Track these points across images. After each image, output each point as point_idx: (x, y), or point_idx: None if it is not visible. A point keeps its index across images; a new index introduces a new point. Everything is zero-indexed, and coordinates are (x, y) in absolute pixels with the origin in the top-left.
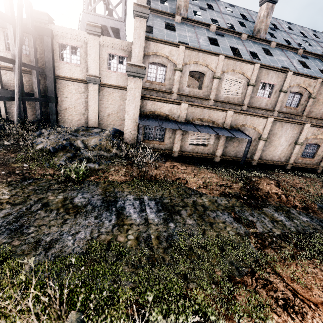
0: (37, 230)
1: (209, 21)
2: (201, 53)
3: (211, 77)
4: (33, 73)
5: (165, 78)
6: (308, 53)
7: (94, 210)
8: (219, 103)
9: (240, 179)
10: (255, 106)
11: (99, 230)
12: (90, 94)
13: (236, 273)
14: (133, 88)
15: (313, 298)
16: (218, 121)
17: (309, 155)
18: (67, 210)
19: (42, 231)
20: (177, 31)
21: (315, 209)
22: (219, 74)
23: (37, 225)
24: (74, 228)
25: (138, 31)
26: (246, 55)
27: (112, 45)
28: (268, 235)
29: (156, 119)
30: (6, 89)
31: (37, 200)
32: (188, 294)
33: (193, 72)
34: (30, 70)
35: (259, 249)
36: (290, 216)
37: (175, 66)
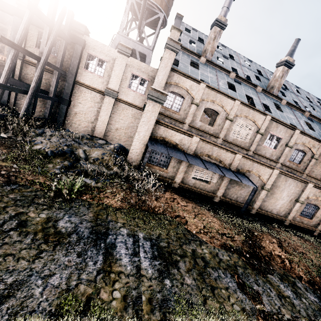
0: None
1: (230, 69)
2: (219, 94)
3: (224, 118)
4: (55, 74)
5: (181, 109)
6: (313, 116)
7: (78, 243)
8: (227, 143)
9: (243, 231)
10: (261, 154)
11: (79, 275)
12: (104, 105)
13: None
14: (151, 111)
15: None
16: (226, 161)
17: (307, 214)
18: (47, 236)
19: (6, 265)
20: (201, 70)
21: None
22: (232, 117)
23: (2, 254)
24: (49, 267)
25: (166, 61)
26: (259, 105)
27: (138, 67)
28: (277, 319)
29: (165, 146)
30: (22, 81)
31: (14, 214)
32: None
33: (206, 109)
34: (52, 70)
35: None
36: (298, 292)
37: (192, 99)
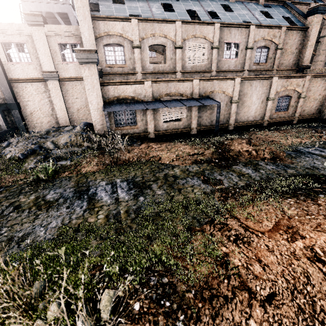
0: (9, 230)
1: None
2: (156, 23)
3: (172, 48)
4: None
5: (125, 59)
6: (270, 1)
7: (66, 202)
8: (187, 74)
9: (213, 145)
10: (224, 69)
11: (70, 217)
12: (52, 92)
13: (197, 224)
14: (89, 75)
15: (262, 229)
16: (186, 92)
17: (283, 108)
18: (39, 207)
19: (15, 229)
20: (127, 3)
21: (283, 157)
22: (180, 43)
23: (9, 226)
24: (46, 220)
25: (82, 11)
26: (204, 16)
27: (60, 33)
28: (232, 188)
29: (122, 104)
30: None
31: (8, 204)
32: (150, 249)
33: (155, 47)
34: None
35: (222, 201)
36: (258, 168)
37: (132, 43)
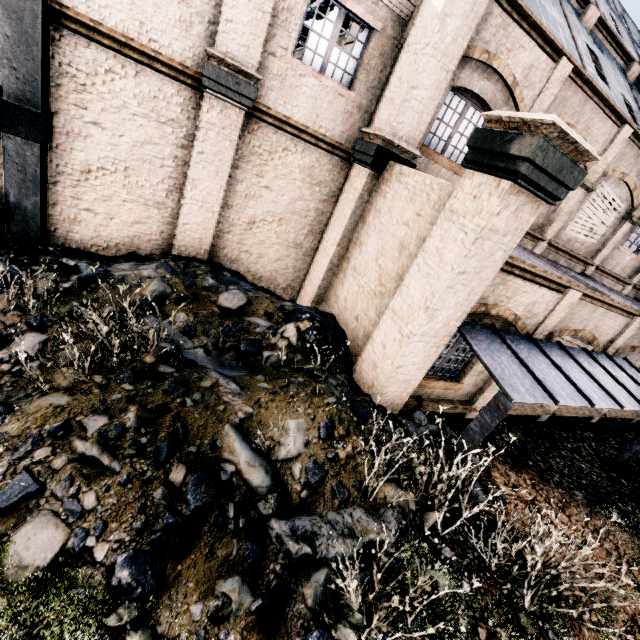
0: None
1: None
2: (592, 104)
3: None
4: None
5: None
6: None
7: None
8: (553, 251)
9: None
10: (609, 269)
11: None
12: (204, 138)
13: None
14: (501, 230)
15: None
16: (603, 337)
17: None
18: None
19: None
20: None
21: None
22: (596, 178)
23: None
24: None
25: None
26: None
27: None
28: None
29: (502, 342)
30: None
31: None
32: None
33: None
34: None
35: None
36: None
37: None
